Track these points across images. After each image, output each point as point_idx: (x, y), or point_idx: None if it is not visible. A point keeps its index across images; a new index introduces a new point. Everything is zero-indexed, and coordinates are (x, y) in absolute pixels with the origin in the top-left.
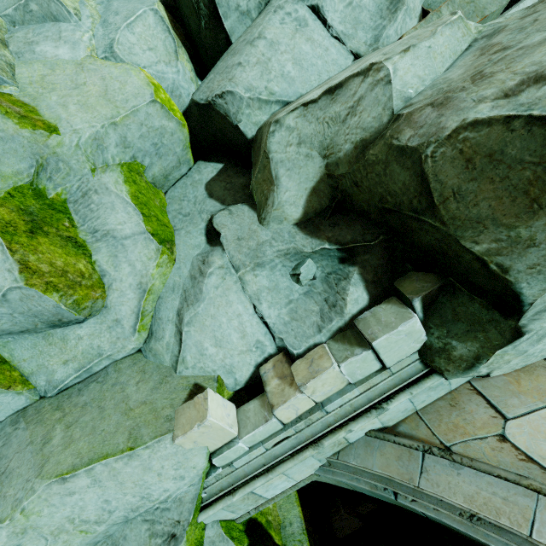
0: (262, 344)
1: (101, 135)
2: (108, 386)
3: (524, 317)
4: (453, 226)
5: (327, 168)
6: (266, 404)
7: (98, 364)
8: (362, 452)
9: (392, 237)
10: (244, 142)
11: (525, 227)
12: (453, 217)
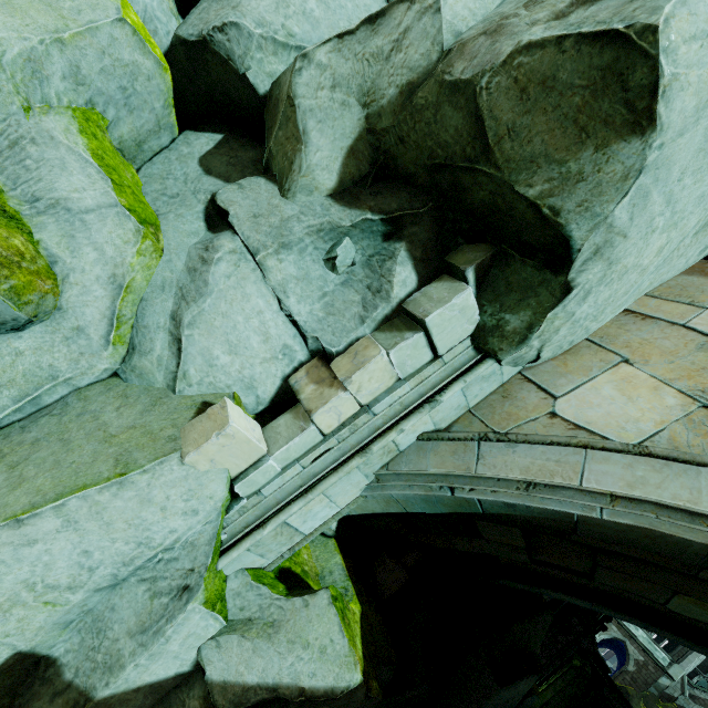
0: (290, 349)
1: (38, 55)
2: (71, 417)
3: (573, 269)
4: (508, 170)
5: (367, 121)
6: (301, 415)
7: (51, 392)
8: (414, 457)
9: (442, 205)
10: (254, 100)
11: (575, 160)
12: (508, 160)
